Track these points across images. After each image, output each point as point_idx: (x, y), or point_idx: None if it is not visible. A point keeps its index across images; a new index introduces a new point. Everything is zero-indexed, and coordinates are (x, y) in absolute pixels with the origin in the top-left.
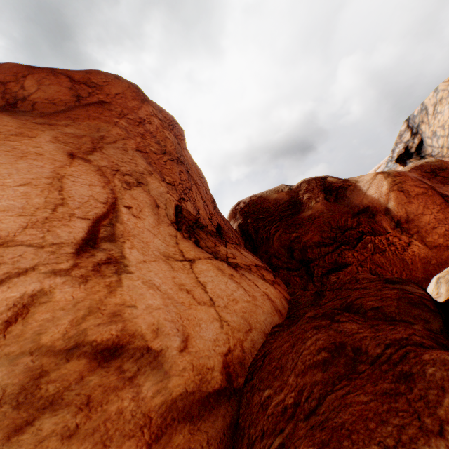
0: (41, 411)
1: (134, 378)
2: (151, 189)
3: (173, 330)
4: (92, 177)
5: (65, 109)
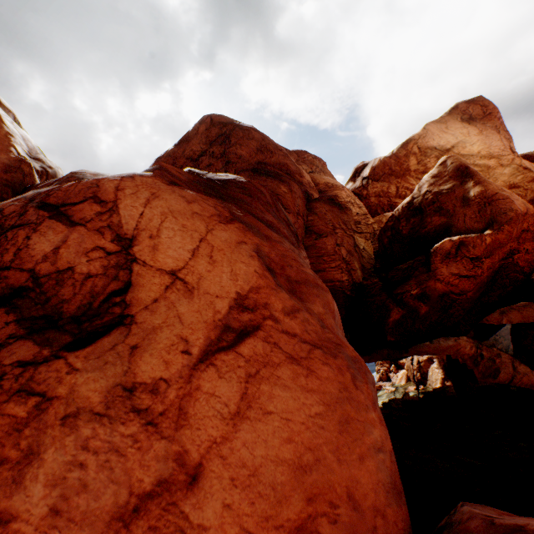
0: (517, 172)
1: (529, 172)
2: (512, 143)
3: (533, 169)
4: (504, 139)
5: (482, 118)
